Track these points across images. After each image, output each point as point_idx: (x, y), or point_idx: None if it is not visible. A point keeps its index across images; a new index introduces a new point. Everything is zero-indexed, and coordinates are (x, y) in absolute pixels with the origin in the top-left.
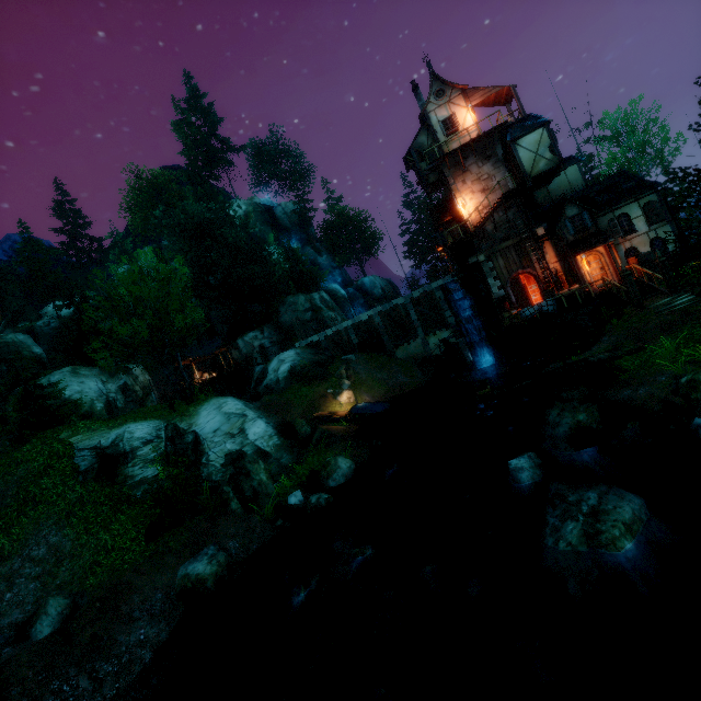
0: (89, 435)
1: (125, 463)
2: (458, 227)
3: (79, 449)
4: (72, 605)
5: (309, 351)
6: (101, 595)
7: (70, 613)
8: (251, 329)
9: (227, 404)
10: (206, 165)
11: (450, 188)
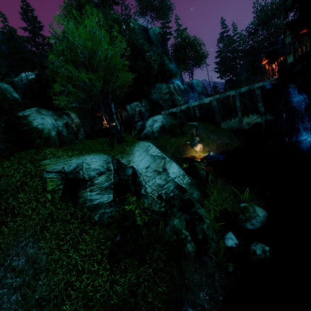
0: (54, 161)
1: (84, 188)
2: None
3: (47, 171)
4: None
5: (169, 117)
6: None
7: None
8: (133, 100)
9: (151, 148)
10: None
11: None
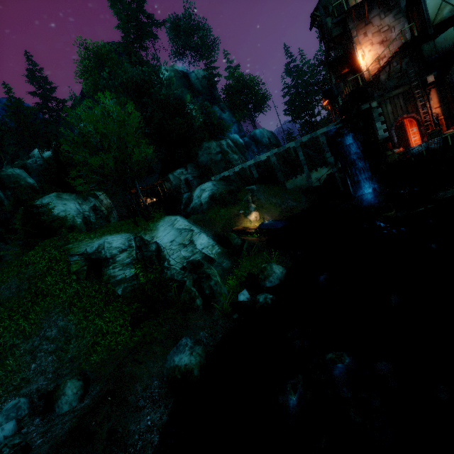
0: (77, 244)
1: (107, 266)
2: (358, 76)
3: (71, 255)
4: (84, 385)
5: (222, 183)
6: (110, 388)
7: (84, 393)
8: (177, 167)
9: (177, 221)
10: (137, 38)
11: (350, 42)
